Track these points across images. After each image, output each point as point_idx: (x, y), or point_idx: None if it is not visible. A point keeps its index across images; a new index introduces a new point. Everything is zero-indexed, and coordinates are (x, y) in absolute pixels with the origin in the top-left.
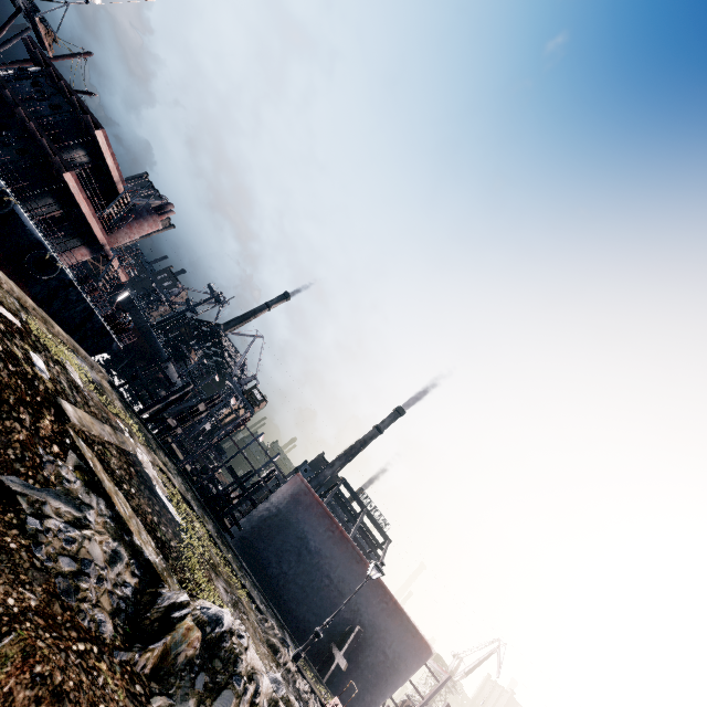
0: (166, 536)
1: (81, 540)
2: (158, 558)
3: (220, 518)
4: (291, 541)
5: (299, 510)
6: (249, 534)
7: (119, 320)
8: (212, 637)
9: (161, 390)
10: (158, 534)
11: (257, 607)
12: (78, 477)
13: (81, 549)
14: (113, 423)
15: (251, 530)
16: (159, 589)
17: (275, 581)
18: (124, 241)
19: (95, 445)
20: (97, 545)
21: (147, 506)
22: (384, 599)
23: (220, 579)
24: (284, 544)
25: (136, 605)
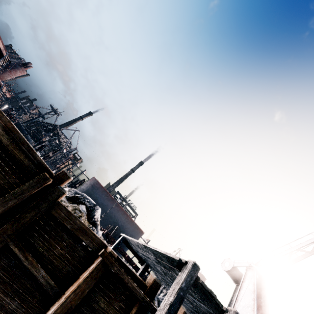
0: None
1: None
2: None
3: None
4: None
5: (94, 190)
6: None
7: (10, 112)
8: None
9: (32, 143)
10: None
11: None
12: None
13: None
14: None
15: None
16: None
17: None
18: (7, 78)
19: None
20: None
21: None
22: (127, 218)
23: None
24: None
25: None
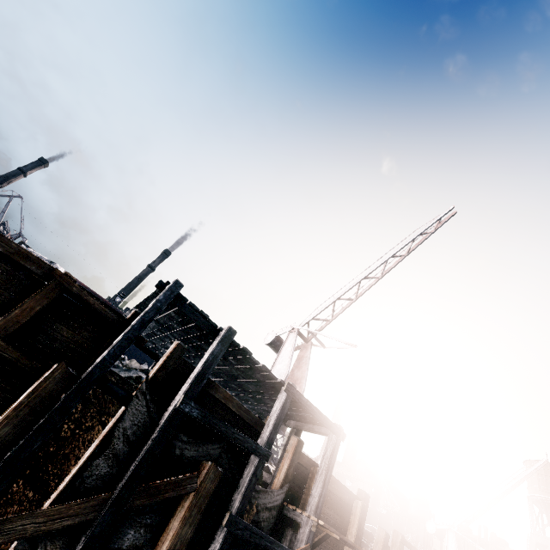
0: None
1: None
2: None
3: None
4: None
5: None
6: None
7: None
8: None
9: None
10: None
11: None
12: None
13: None
14: None
15: None
16: None
17: None
18: None
19: None
20: None
21: None
22: None
23: None
24: None
25: None
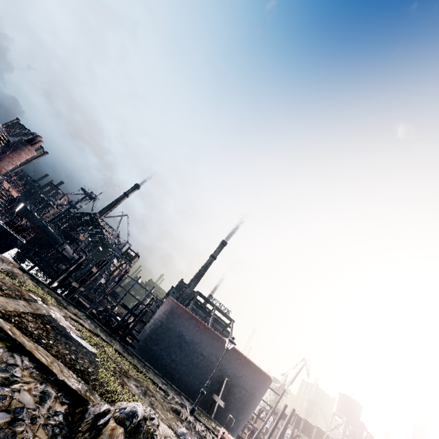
0: (83, 366)
1: (11, 394)
2: (80, 384)
3: (123, 338)
4: (173, 340)
5: (175, 319)
6: (145, 343)
7: (18, 224)
8: (132, 428)
9: (62, 265)
10: (77, 367)
11: (160, 388)
12: (1, 346)
13: (12, 401)
14: (26, 297)
15: (146, 340)
16: (85, 406)
17: (169, 367)
18: (9, 167)
19: (12, 318)
20: (26, 393)
21: (64, 350)
22: (238, 357)
23: (131, 380)
24: (169, 342)
25: (69, 425)
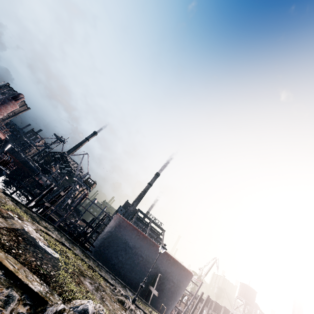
0: (47, 270)
1: None
2: (42, 287)
3: (82, 245)
4: (120, 245)
5: (121, 230)
6: (99, 248)
7: (3, 159)
8: None
9: (36, 190)
10: (41, 271)
11: (110, 283)
12: None
13: None
14: (4, 215)
15: (100, 246)
16: (45, 306)
17: (117, 266)
18: None
19: None
20: None
21: (31, 257)
22: (168, 258)
23: (86, 278)
24: (117, 247)
25: None
